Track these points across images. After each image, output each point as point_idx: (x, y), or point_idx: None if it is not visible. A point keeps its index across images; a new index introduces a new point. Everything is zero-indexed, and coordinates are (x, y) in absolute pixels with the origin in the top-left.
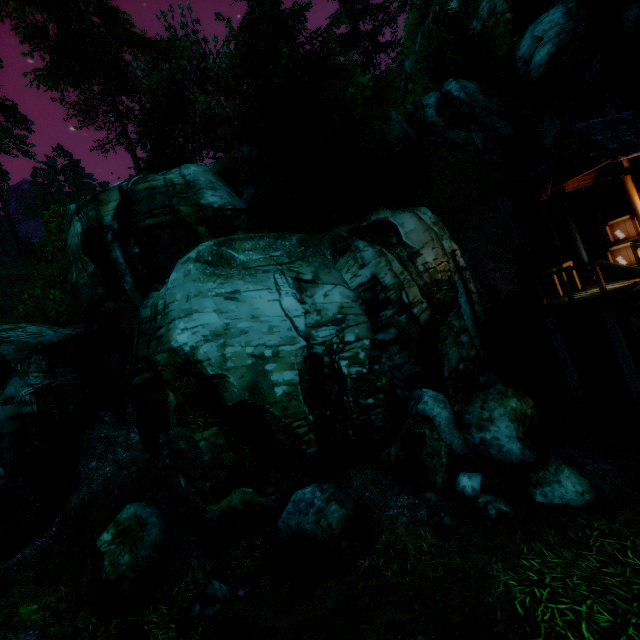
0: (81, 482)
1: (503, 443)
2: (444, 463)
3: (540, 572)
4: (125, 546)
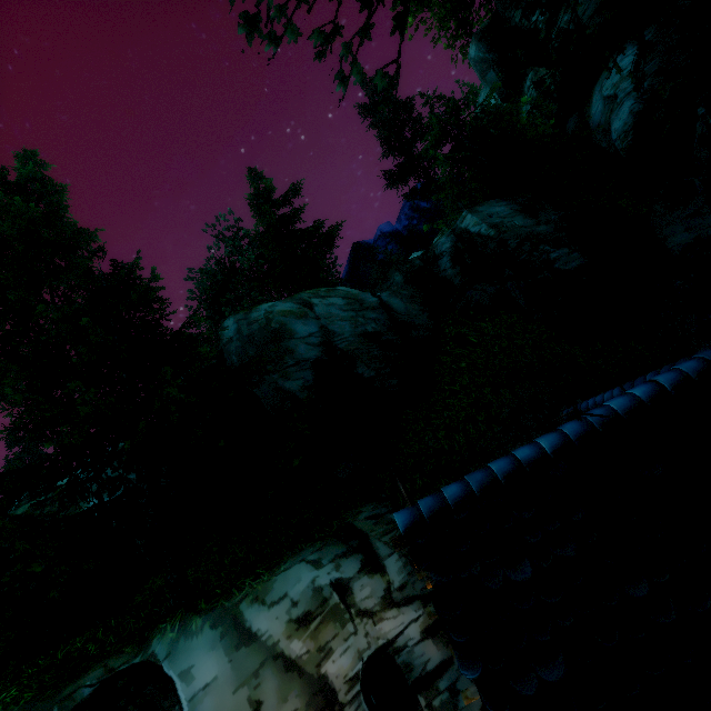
0: None
1: None
2: None
3: None
4: None
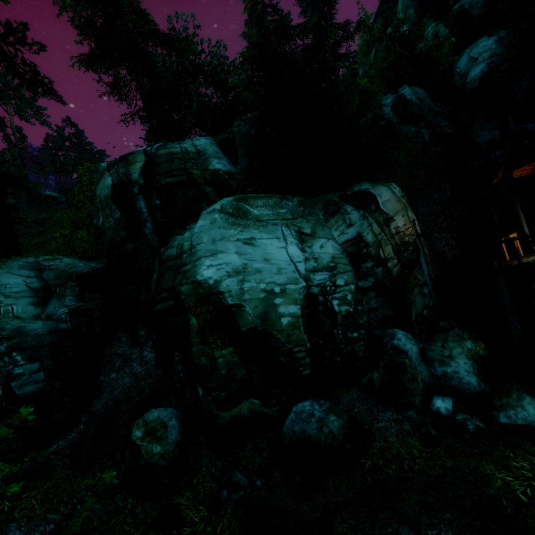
0: (104, 389)
1: (462, 376)
2: (421, 388)
3: (533, 471)
4: (155, 441)
